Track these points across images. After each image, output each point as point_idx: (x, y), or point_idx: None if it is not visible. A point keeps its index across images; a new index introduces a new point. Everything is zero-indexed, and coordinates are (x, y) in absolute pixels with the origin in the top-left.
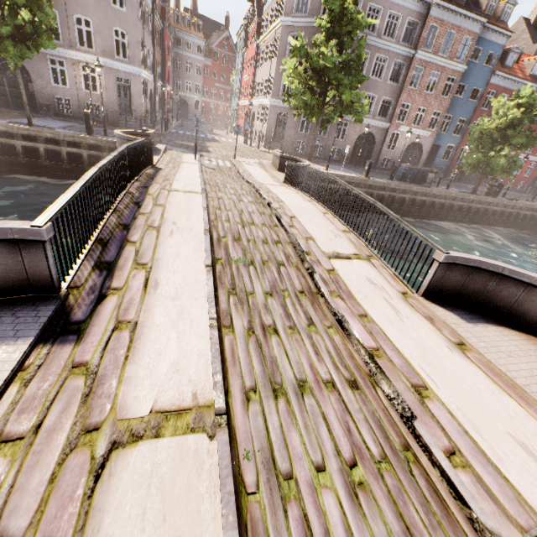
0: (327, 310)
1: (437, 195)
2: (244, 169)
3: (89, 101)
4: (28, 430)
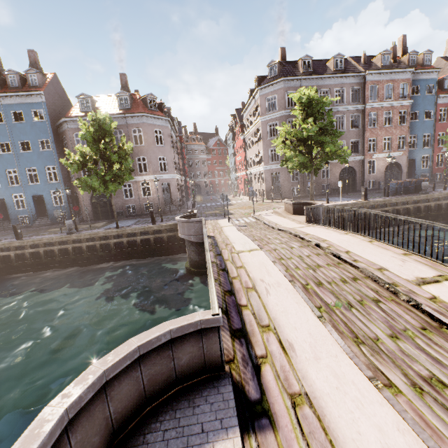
0: None
1: (439, 197)
2: (267, 220)
3: (146, 202)
4: None
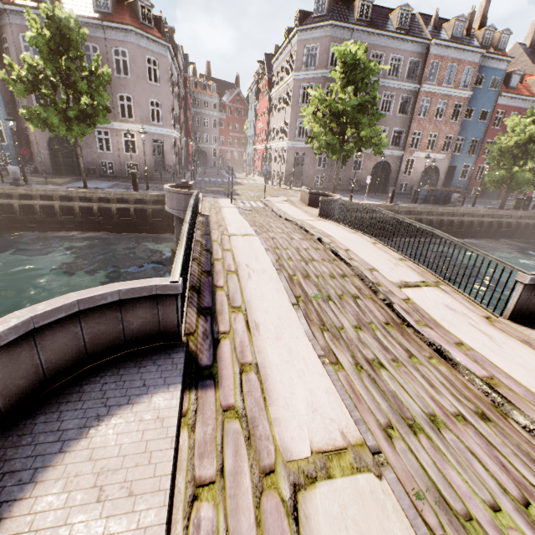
0: (419, 340)
1: (465, 213)
2: (277, 207)
3: (129, 161)
4: (214, 474)
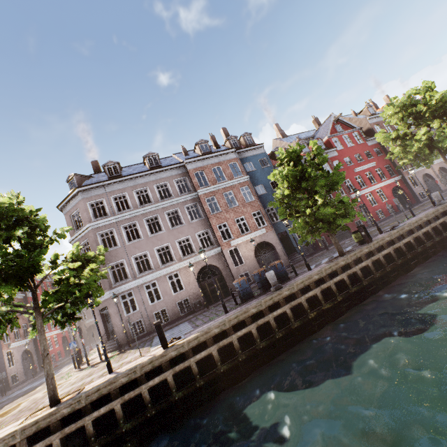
0: None
1: (294, 292)
2: None
3: None
4: None
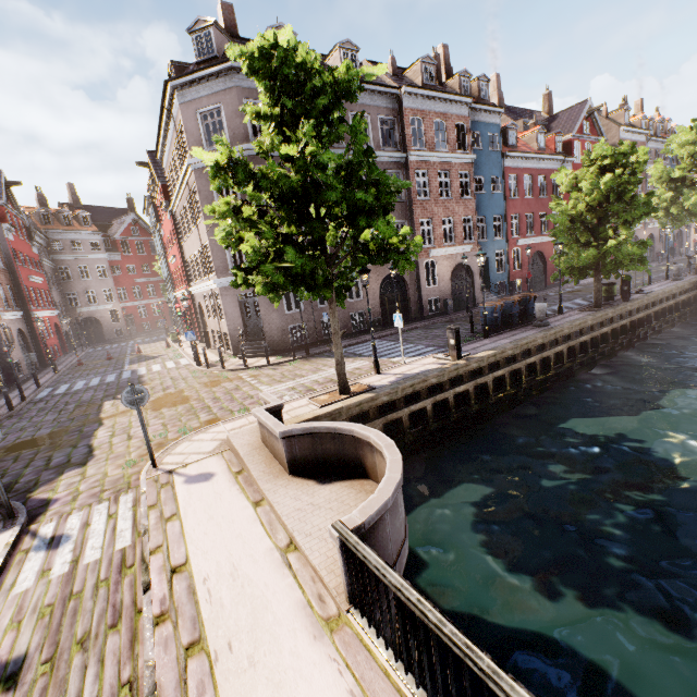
0: None
1: (570, 332)
2: (175, 545)
3: None
4: None
